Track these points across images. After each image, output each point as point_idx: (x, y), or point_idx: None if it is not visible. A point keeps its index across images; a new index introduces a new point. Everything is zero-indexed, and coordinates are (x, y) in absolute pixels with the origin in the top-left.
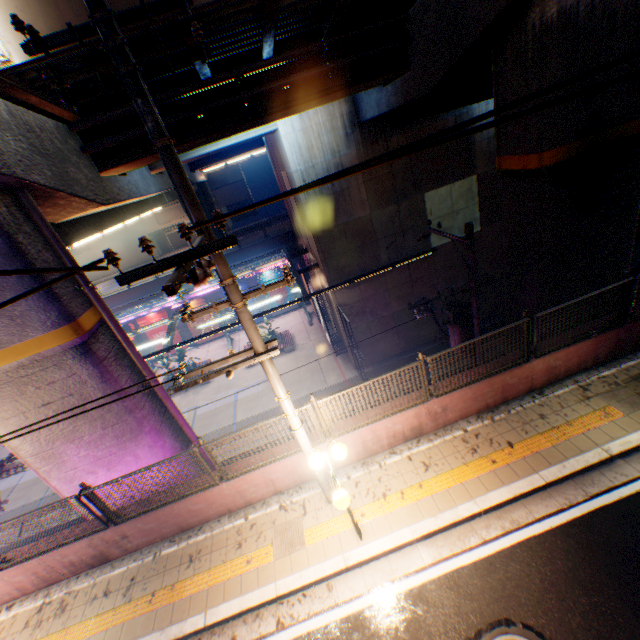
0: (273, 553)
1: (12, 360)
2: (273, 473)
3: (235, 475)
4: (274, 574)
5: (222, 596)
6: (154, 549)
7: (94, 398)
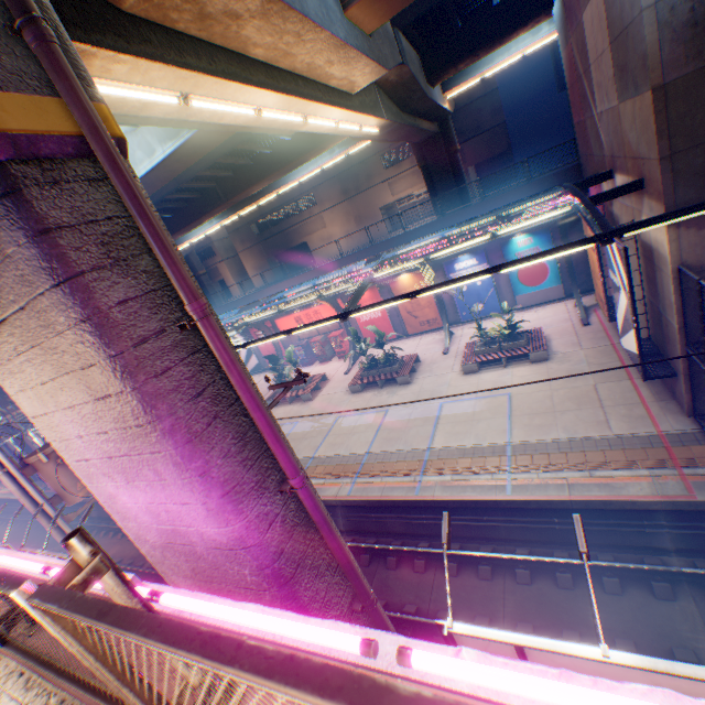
0: None
1: None
2: None
3: None
4: None
5: None
6: None
7: (55, 324)
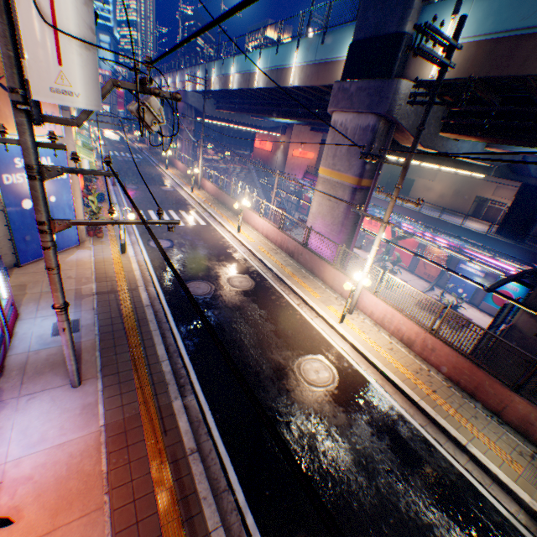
0: (318, 297)
1: (337, 178)
2: None
3: (338, 270)
4: (311, 299)
5: (298, 287)
6: (301, 267)
7: (339, 210)
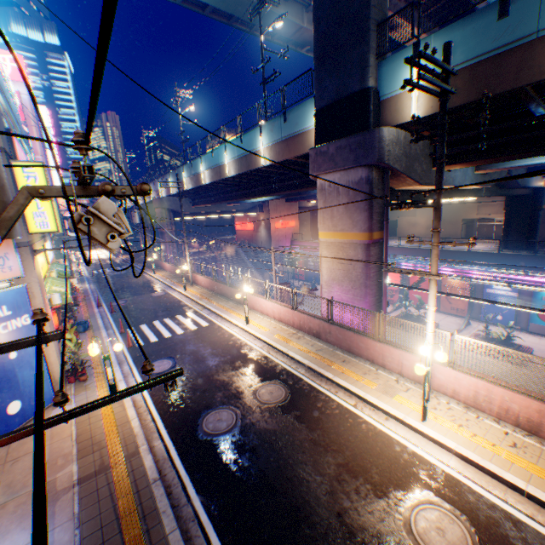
0: (374, 387)
1: (342, 238)
2: (404, 359)
3: (385, 342)
4: (368, 391)
5: (343, 378)
6: (334, 348)
7: (356, 271)
